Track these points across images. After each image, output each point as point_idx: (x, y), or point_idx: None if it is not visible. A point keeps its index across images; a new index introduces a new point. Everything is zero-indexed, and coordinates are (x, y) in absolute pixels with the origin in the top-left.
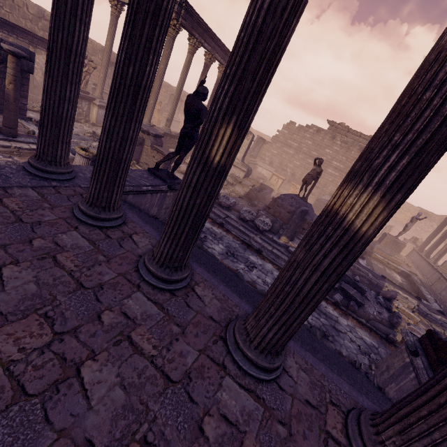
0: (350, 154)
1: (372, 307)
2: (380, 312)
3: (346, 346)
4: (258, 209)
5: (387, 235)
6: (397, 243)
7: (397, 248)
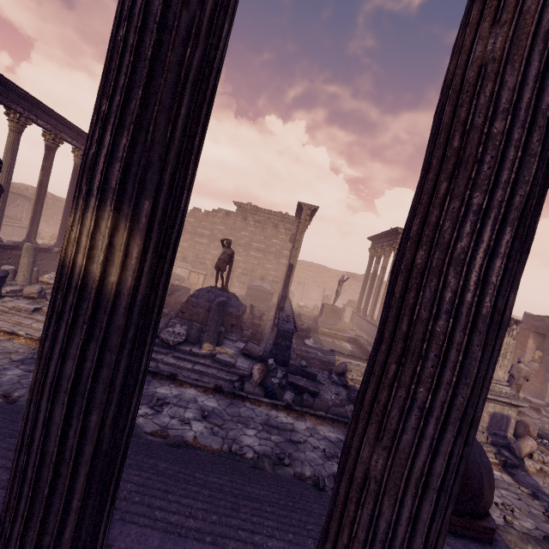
0: (267, 232)
1: (328, 391)
2: (337, 393)
3: (308, 459)
4: (169, 319)
5: (324, 305)
6: (335, 310)
7: (337, 315)
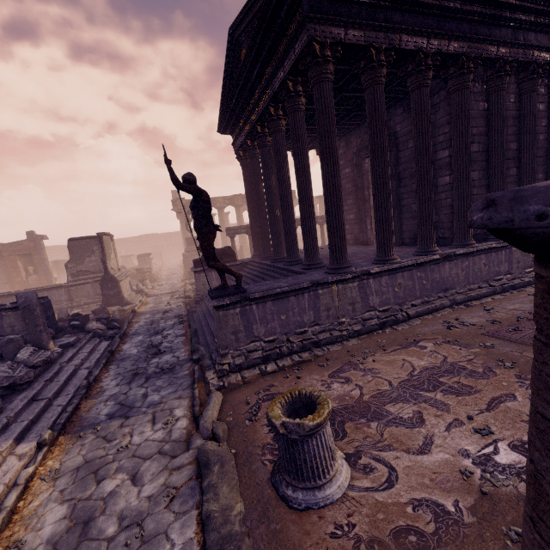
0: None
1: None
2: None
3: (174, 314)
4: None
5: None
6: None
7: None
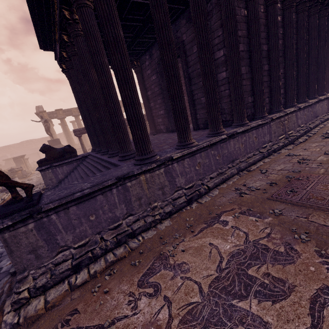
0: None
1: None
2: None
3: None
4: None
5: None
6: None
7: None
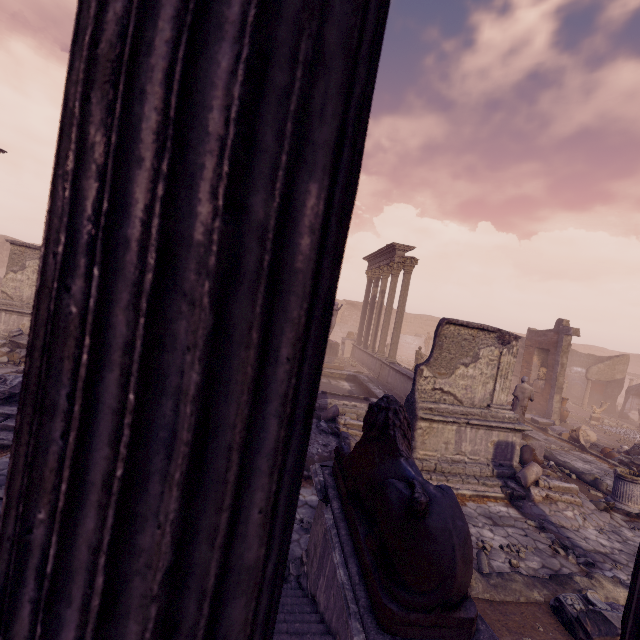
0: None
1: (315, 443)
2: (325, 444)
3: None
4: None
5: None
6: (330, 345)
7: (333, 351)
